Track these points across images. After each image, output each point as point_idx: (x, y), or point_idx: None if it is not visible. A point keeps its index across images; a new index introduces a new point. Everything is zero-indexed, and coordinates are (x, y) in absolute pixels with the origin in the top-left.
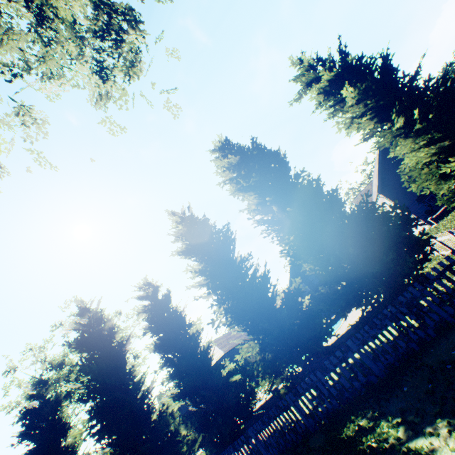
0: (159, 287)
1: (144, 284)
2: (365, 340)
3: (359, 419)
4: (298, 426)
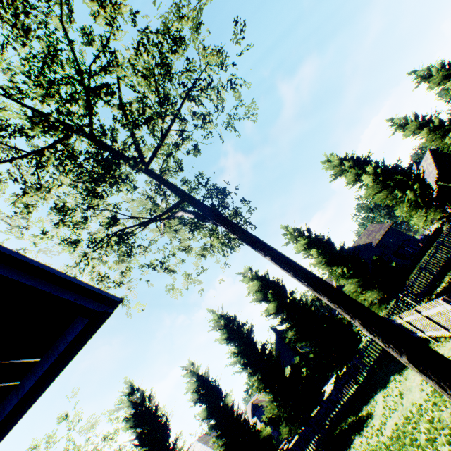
0: (199, 366)
1: (190, 364)
2: (338, 387)
3: (340, 425)
4: (312, 446)
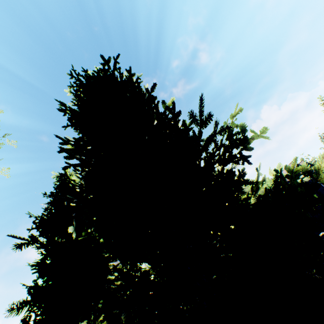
0: None
1: None
2: None
3: None
4: None
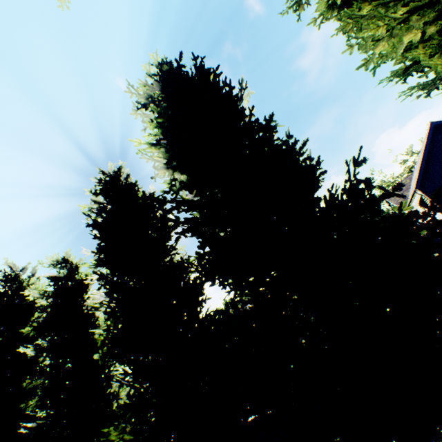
0: (79, 267)
1: (58, 260)
2: None
3: None
4: None
